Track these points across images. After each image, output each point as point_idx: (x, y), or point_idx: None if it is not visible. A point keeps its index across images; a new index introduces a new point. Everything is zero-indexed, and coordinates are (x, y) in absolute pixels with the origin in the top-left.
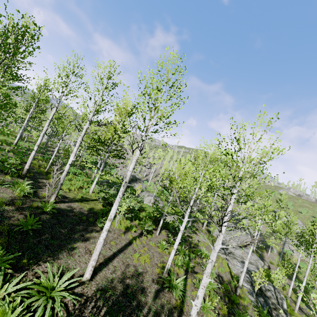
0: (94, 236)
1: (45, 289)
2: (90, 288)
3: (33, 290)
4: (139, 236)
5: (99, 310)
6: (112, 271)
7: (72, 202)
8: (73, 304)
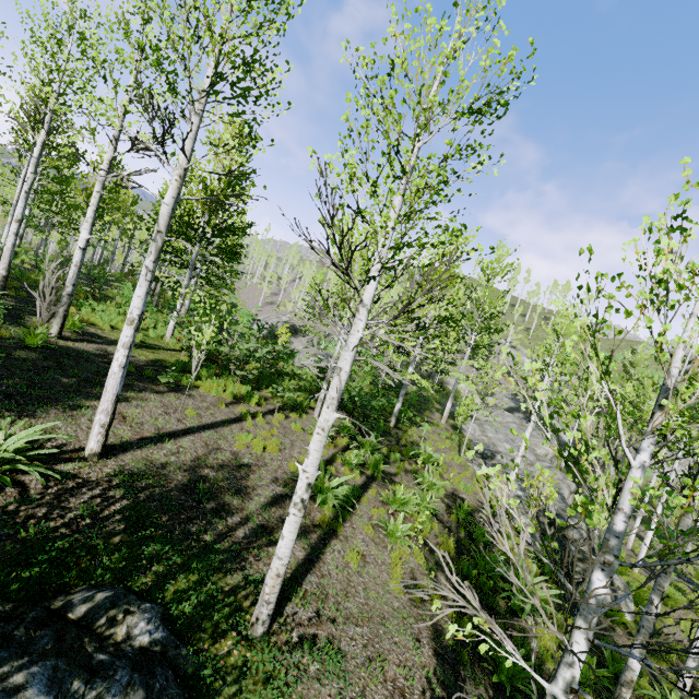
0: (146, 397)
1: None
2: (101, 468)
3: None
4: (268, 413)
5: (110, 503)
6: (170, 453)
7: (112, 346)
8: (43, 487)
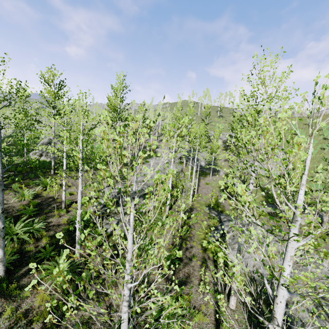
0: None
1: None
2: None
3: None
4: None
5: None
6: None
7: None
8: None
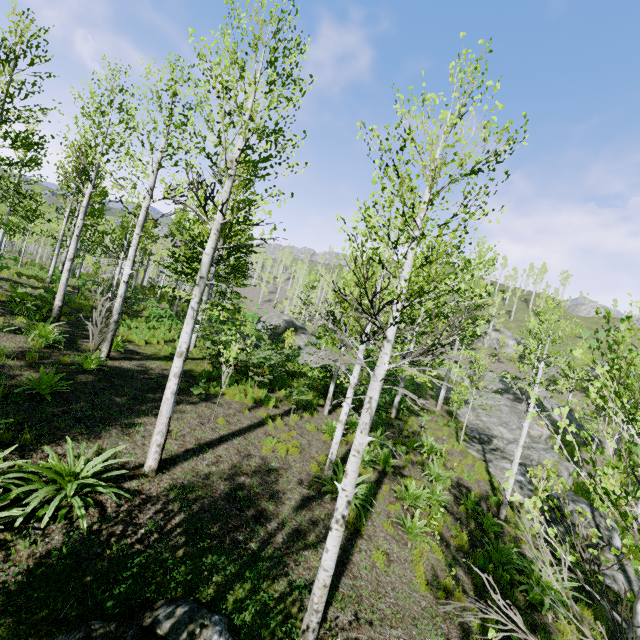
0: (183, 409)
1: (55, 474)
2: (158, 483)
3: (31, 475)
4: (284, 414)
5: (170, 516)
6: (210, 463)
7: (148, 361)
8: (117, 505)
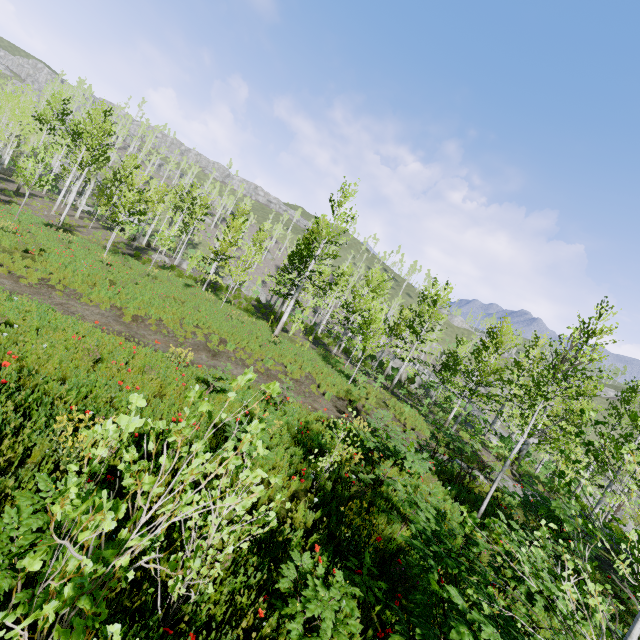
0: None
1: None
2: None
3: None
4: None
5: None
6: None
7: None
8: None
